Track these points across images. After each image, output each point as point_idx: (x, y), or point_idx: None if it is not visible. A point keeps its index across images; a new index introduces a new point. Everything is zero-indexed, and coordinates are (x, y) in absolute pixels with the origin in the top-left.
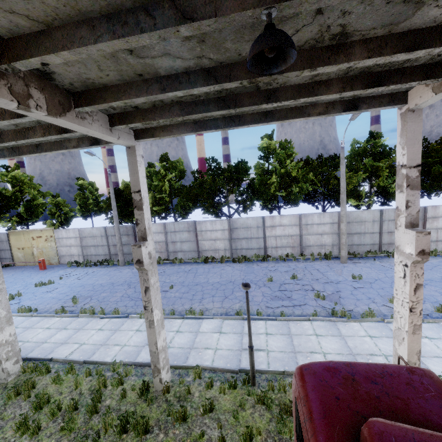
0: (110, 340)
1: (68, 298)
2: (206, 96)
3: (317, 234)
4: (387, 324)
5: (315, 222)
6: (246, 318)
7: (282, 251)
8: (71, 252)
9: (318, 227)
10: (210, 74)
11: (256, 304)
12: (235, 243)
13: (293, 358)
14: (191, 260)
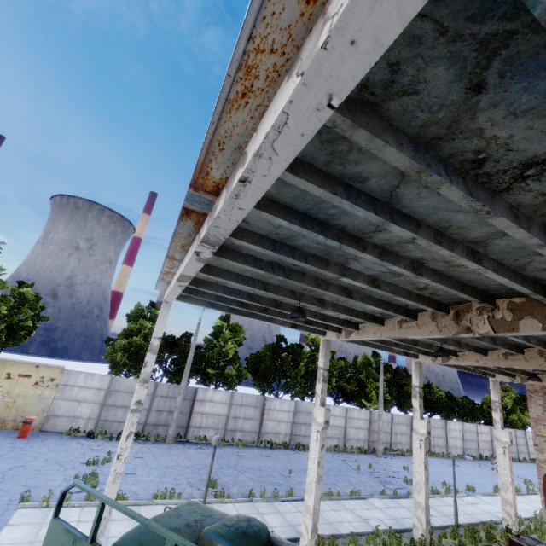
0: (328, 519)
1: (186, 482)
2: None
3: (356, 428)
4: (458, 498)
5: (356, 416)
6: (392, 497)
7: (331, 441)
8: (77, 411)
9: (357, 421)
10: None
11: (379, 487)
12: (295, 428)
13: (451, 518)
14: (251, 443)
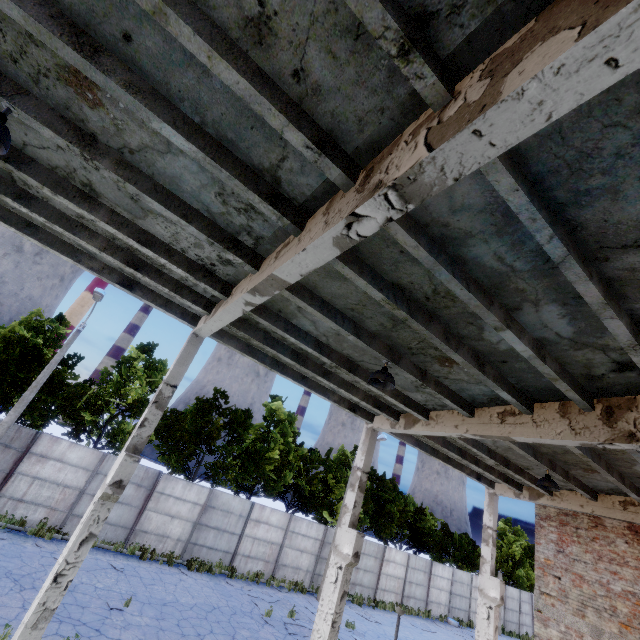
0: None
1: None
2: (457, 444)
3: (298, 549)
4: None
5: (303, 531)
6: None
7: (253, 564)
8: None
9: (302, 539)
10: (489, 451)
11: None
12: (199, 532)
13: None
14: (110, 544)
